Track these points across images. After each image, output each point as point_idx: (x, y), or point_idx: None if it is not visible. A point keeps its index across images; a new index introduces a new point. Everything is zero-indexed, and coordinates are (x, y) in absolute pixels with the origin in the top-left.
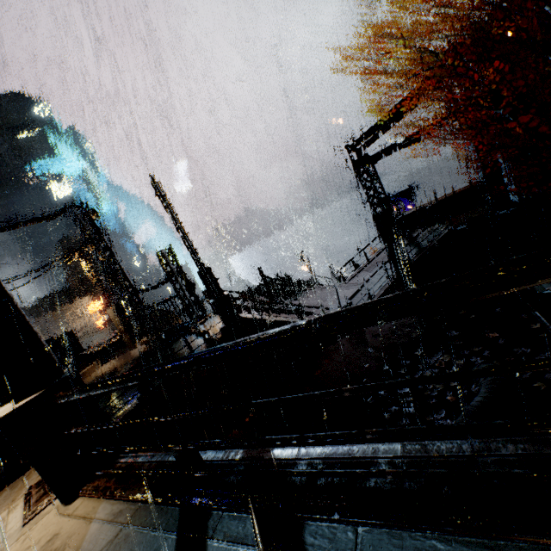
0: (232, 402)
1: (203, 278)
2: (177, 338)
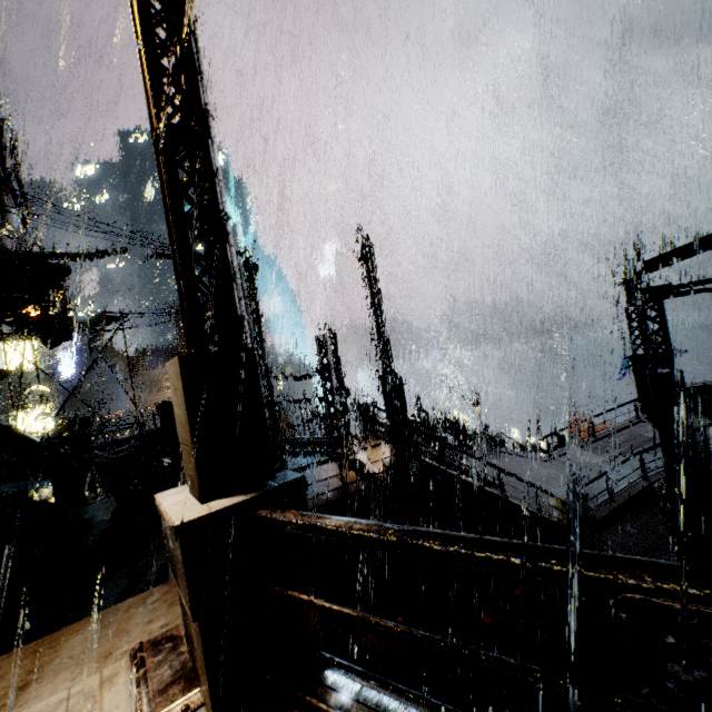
0: (373, 584)
1: (388, 386)
2: (332, 459)
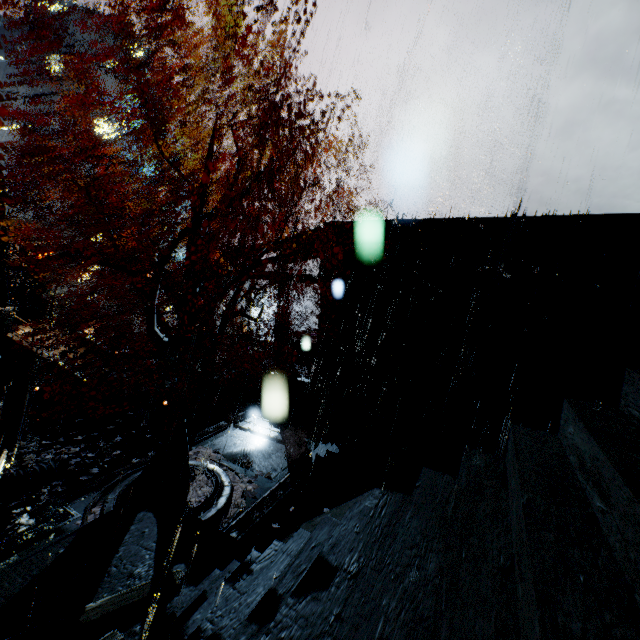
0: None
1: None
2: None
